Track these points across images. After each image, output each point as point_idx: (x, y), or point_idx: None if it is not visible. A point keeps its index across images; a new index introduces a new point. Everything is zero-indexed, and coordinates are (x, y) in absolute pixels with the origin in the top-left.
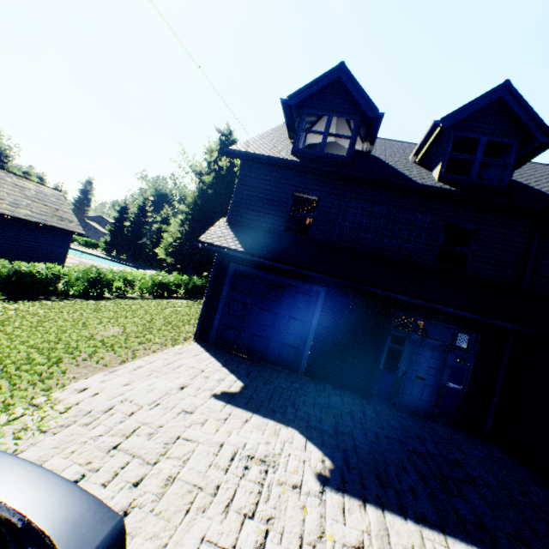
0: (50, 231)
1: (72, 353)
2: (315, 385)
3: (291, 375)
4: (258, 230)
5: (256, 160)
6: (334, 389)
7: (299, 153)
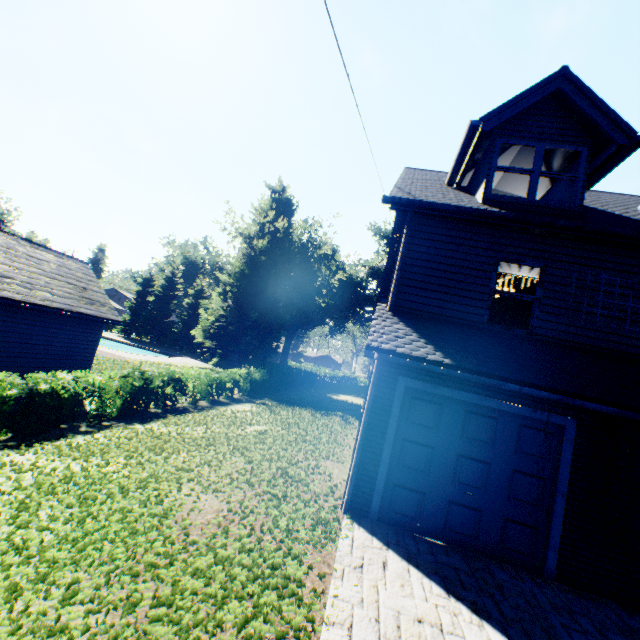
0: (75, 319)
1: (194, 639)
2: (601, 612)
3: (542, 586)
4: (445, 322)
5: (432, 213)
6: (633, 617)
7: (496, 202)
